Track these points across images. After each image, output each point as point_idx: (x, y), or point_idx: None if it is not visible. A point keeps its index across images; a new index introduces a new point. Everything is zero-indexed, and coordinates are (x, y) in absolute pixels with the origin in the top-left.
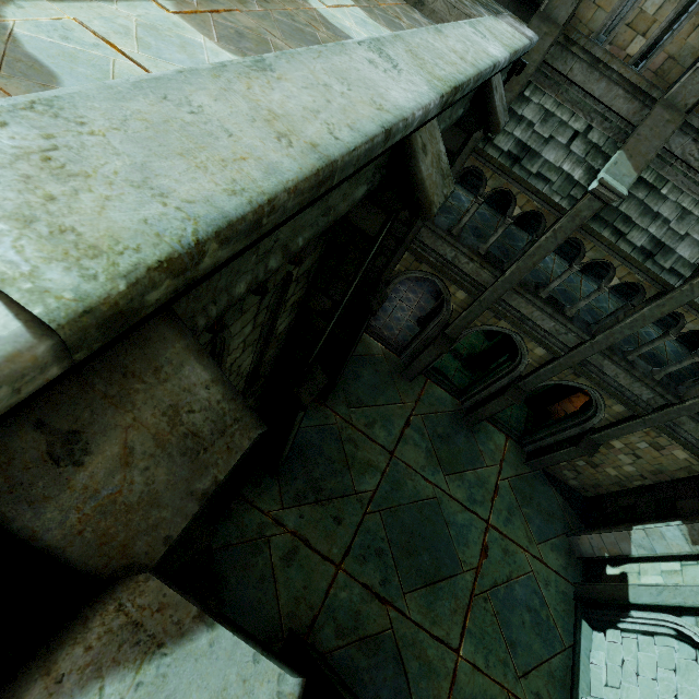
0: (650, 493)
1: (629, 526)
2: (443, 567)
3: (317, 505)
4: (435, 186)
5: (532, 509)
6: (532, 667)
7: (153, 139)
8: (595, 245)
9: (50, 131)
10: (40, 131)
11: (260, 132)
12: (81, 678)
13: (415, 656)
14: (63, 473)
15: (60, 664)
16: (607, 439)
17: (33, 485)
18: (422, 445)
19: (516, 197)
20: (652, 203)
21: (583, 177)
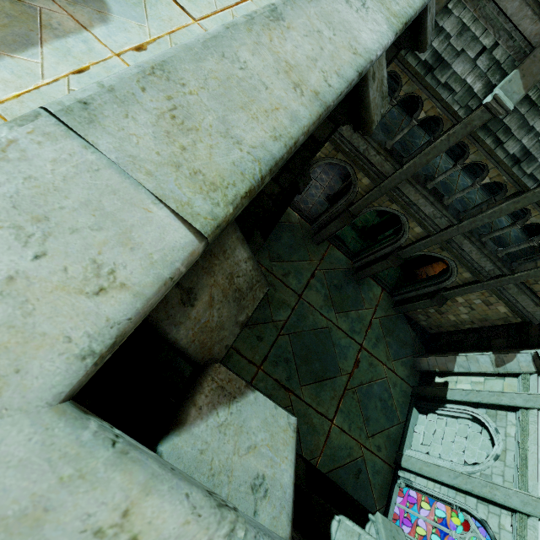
0: (475, 333)
1: (456, 354)
2: (328, 372)
3: (246, 327)
4: (376, 107)
5: (392, 339)
6: (377, 432)
7: (224, 95)
8: (478, 149)
9: (168, 93)
10: (163, 93)
11: (283, 84)
12: (208, 408)
13: (305, 422)
14: (187, 310)
15: (198, 402)
16: (454, 296)
17: (175, 316)
18: (322, 291)
19: (423, 102)
20: (530, 118)
21: (481, 90)
